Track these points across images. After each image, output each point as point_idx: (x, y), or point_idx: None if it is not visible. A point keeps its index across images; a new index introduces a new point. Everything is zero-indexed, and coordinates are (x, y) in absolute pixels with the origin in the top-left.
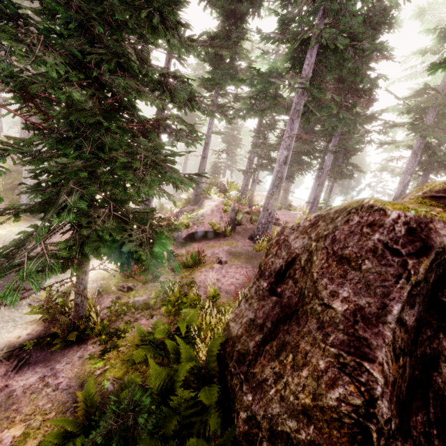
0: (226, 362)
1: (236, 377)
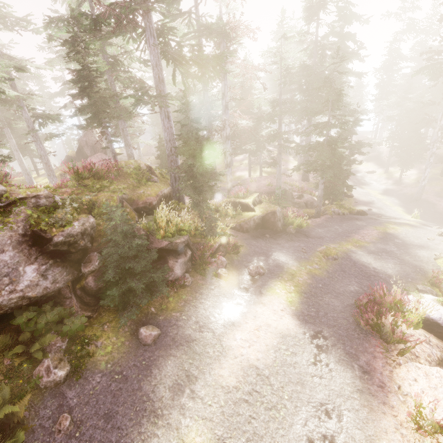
0: None
1: None
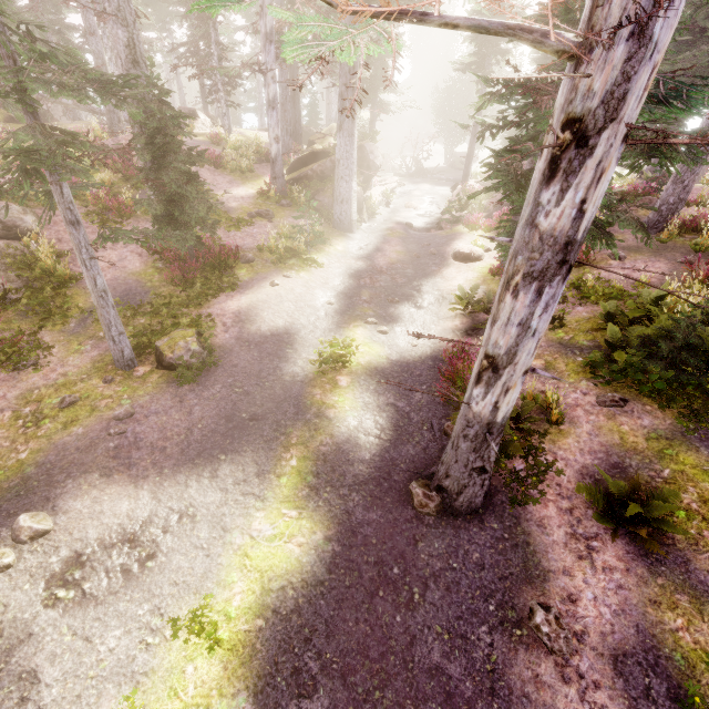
0: None
1: None
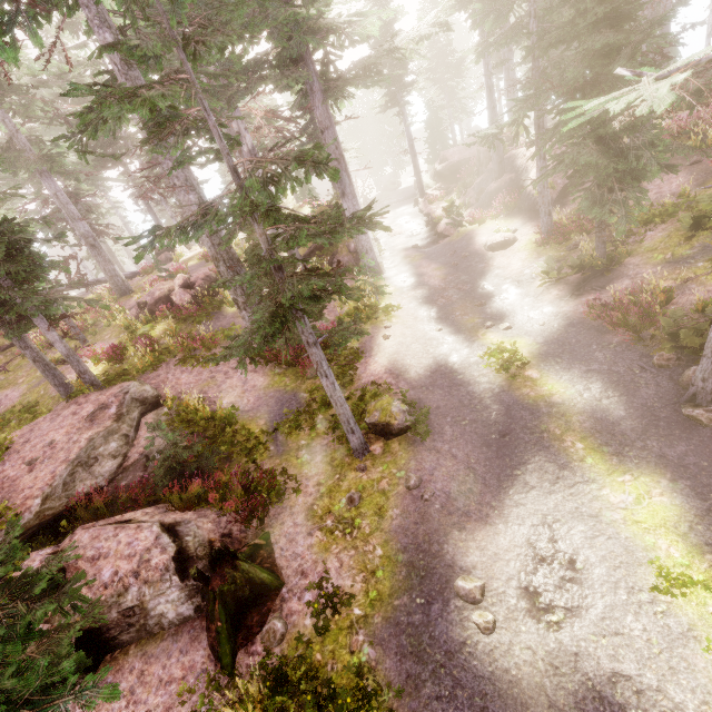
0: None
1: None
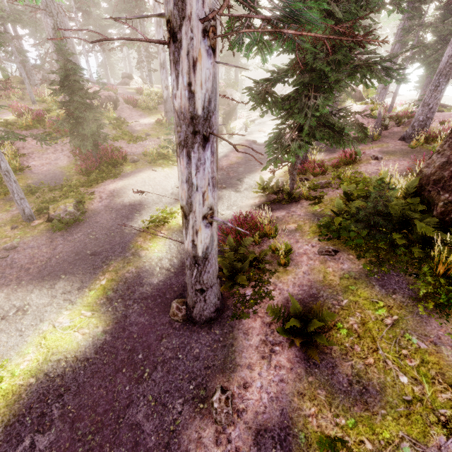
0: (422, 188)
1: (433, 190)
